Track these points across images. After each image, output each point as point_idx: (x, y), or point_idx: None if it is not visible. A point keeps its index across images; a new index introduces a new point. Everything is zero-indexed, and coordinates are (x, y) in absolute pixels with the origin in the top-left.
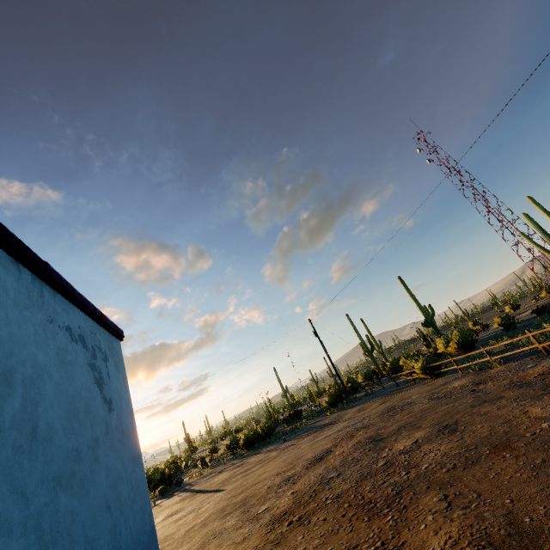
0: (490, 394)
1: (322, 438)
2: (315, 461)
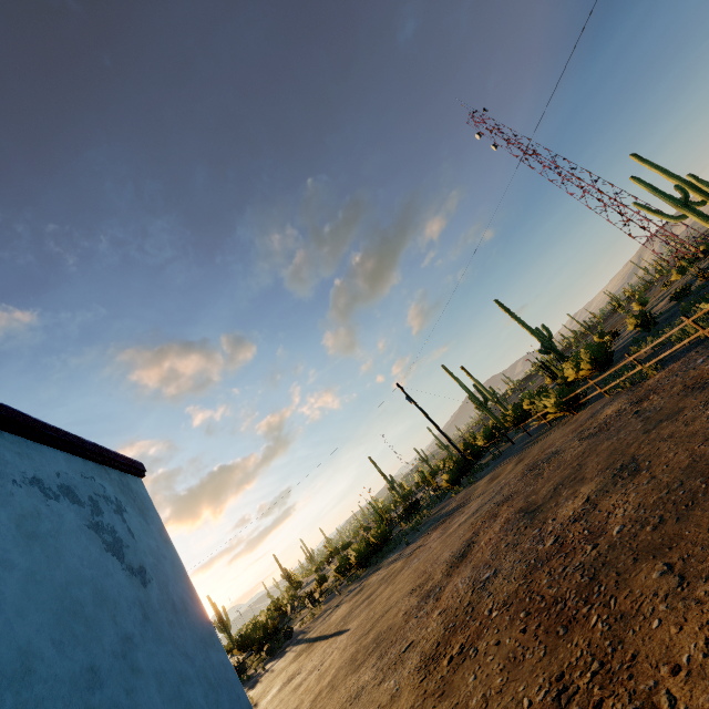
0: (663, 410)
1: (456, 528)
2: (457, 562)
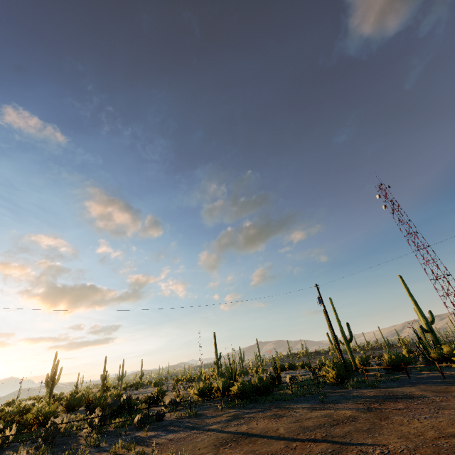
0: None
1: None
2: None
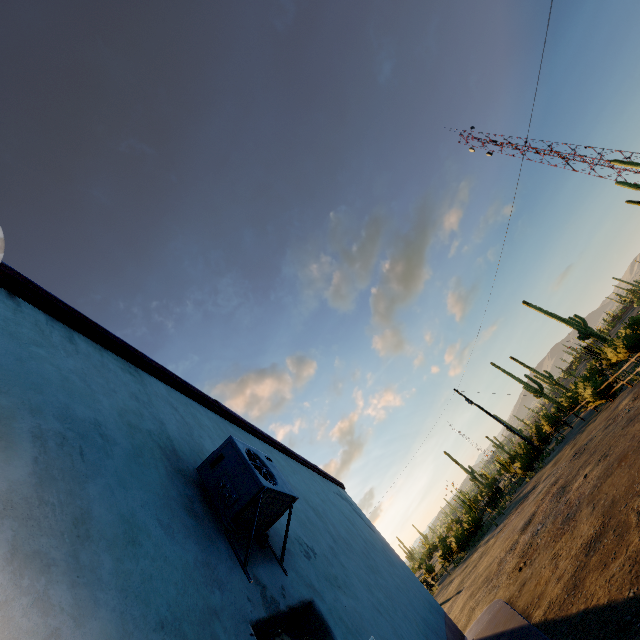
0: (636, 411)
1: (527, 506)
2: (526, 526)
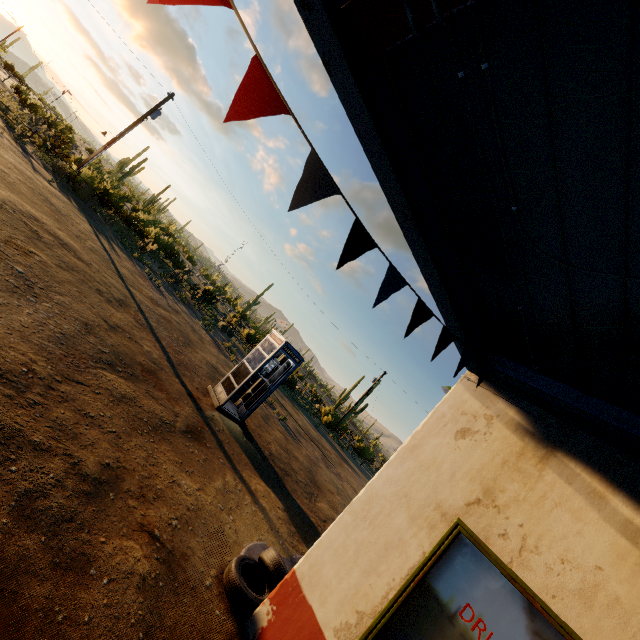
0: None
1: None
2: None
